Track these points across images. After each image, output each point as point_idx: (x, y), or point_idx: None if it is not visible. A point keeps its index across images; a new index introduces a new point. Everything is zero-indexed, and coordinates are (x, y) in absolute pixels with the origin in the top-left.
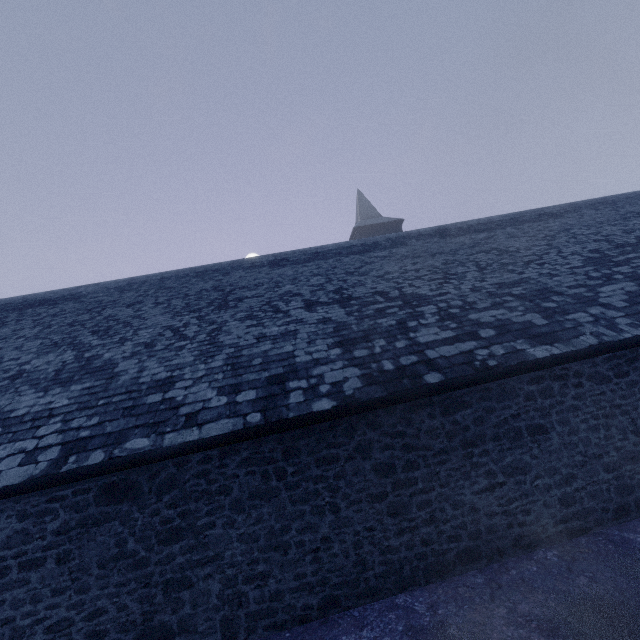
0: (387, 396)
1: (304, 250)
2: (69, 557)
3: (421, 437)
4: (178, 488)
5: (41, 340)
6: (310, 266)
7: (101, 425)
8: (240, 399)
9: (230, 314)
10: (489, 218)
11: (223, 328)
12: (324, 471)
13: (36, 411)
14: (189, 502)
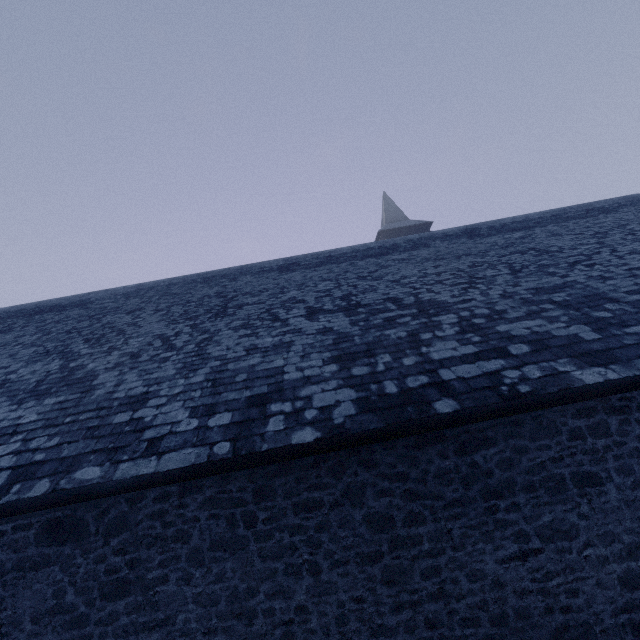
0: (384, 428)
1: (317, 254)
2: (1, 606)
3: (428, 482)
4: (129, 530)
5: (36, 348)
6: (321, 270)
7: (59, 447)
8: (212, 423)
9: (225, 322)
10: (526, 215)
11: (214, 338)
12: (303, 519)
13: (2, 427)
14: (140, 548)
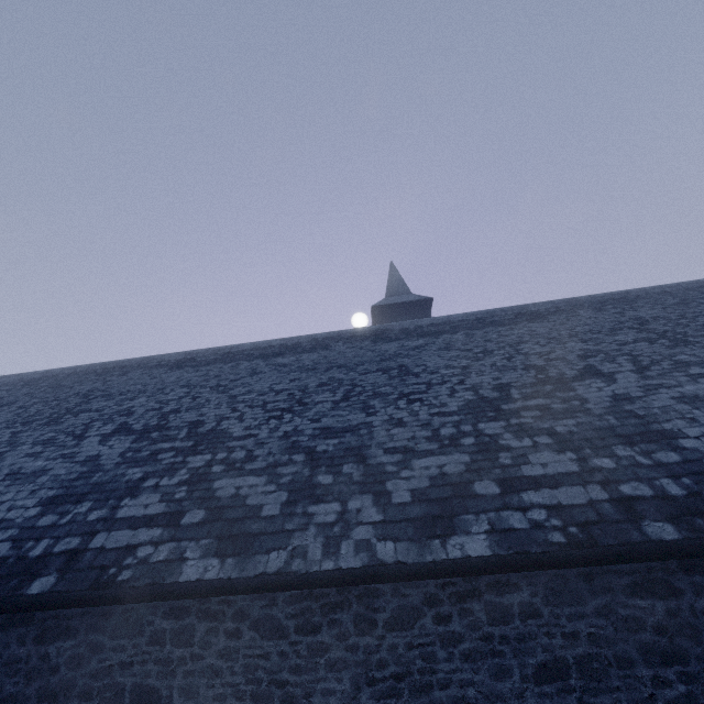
0: None
1: (218, 349)
2: None
3: None
4: None
5: None
6: (200, 371)
7: None
8: None
9: (42, 433)
10: (449, 317)
11: (7, 453)
12: None
13: None
14: None
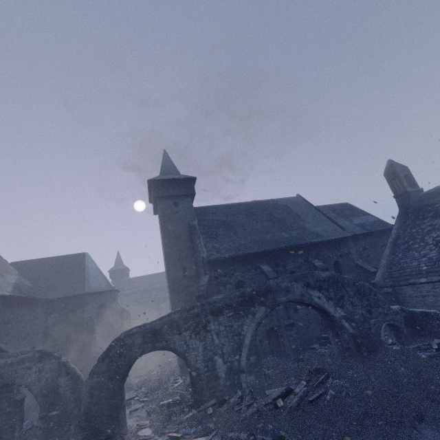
0: None
1: None
2: None
3: None
4: None
5: None
6: None
7: None
8: None
9: None
10: None
11: None
12: None
13: None
14: None
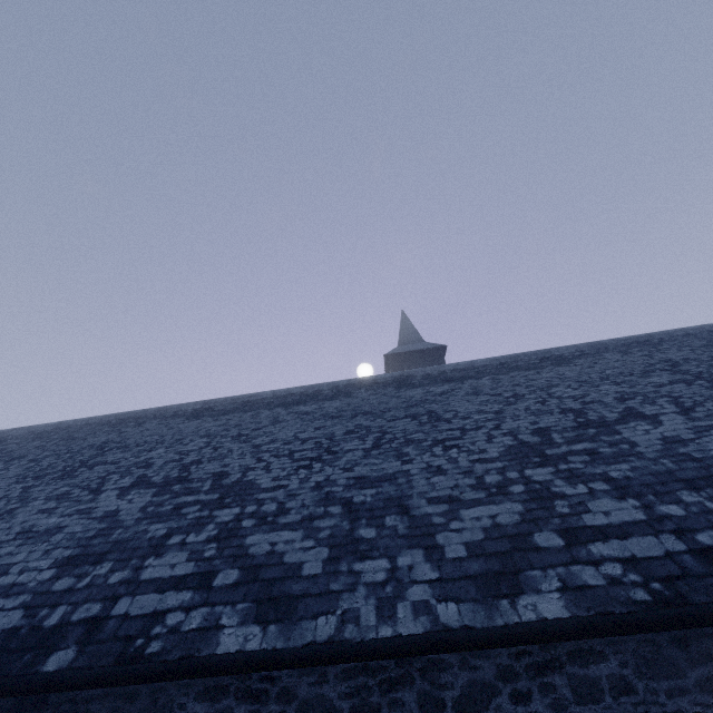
0: None
1: (237, 397)
2: None
3: None
4: None
5: None
6: (220, 421)
7: None
8: None
9: (55, 487)
10: (472, 362)
11: (18, 509)
12: None
13: None
14: None
